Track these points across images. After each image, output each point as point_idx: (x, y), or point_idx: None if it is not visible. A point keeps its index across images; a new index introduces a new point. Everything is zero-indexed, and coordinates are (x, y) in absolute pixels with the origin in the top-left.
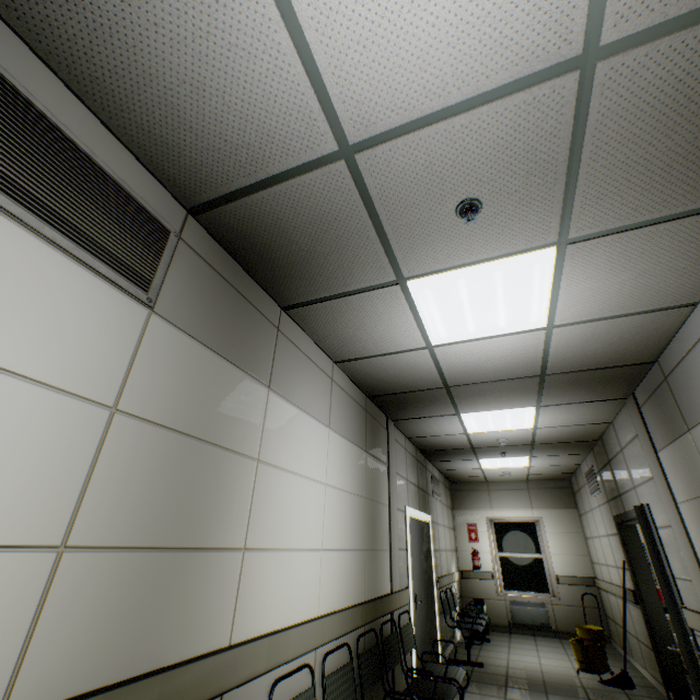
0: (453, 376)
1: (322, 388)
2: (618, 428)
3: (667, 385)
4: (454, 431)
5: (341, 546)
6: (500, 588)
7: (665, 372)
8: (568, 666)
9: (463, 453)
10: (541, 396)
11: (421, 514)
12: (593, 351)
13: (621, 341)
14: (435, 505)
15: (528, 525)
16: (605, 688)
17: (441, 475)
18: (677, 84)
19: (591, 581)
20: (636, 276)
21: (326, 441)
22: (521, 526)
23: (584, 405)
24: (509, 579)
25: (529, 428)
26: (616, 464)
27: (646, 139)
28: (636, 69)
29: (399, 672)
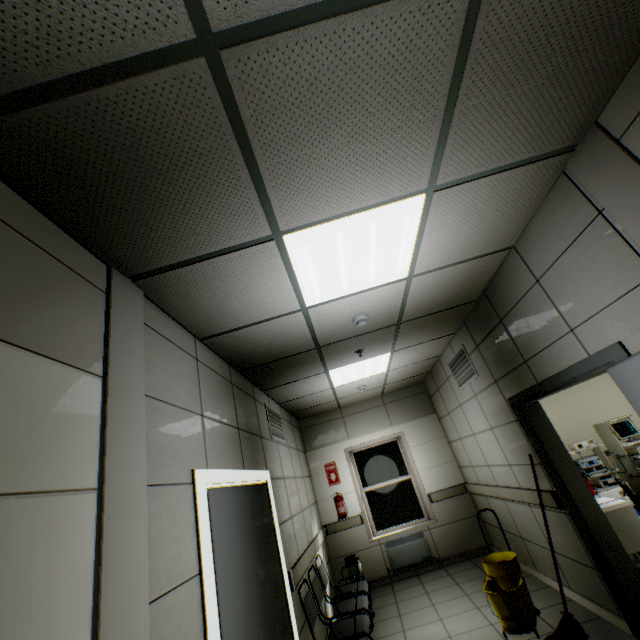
0: None
1: None
2: (532, 244)
3: None
4: (282, 305)
5: None
6: (372, 531)
7: None
8: (483, 624)
9: (306, 362)
10: (448, 134)
11: (247, 474)
12: None
13: None
14: (278, 452)
15: (391, 445)
16: None
17: (284, 411)
18: None
19: (462, 488)
20: None
21: None
22: (383, 449)
23: (504, 181)
24: (380, 516)
25: (402, 279)
26: (520, 314)
27: None
28: None
29: None
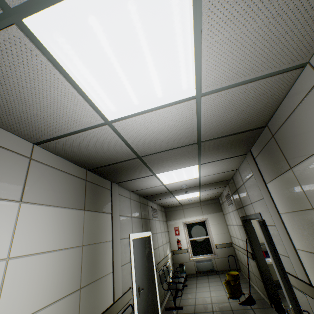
0: (140, 148)
1: (8, 167)
2: (241, 172)
3: (275, 140)
4: (156, 184)
5: (39, 306)
6: (191, 256)
7: (273, 131)
8: (224, 295)
9: (166, 195)
10: (200, 157)
11: (144, 233)
12: (230, 119)
13: (248, 109)
14: (155, 224)
15: (202, 223)
16: (242, 307)
17: (159, 206)
18: None
19: (230, 244)
20: (270, 19)
21: (13, 215)
22: (198, 224)
23: (224, 160)
24: (195, 250)
25: (197, 177)
26: (241, 191)
27: None
28: None
29: None
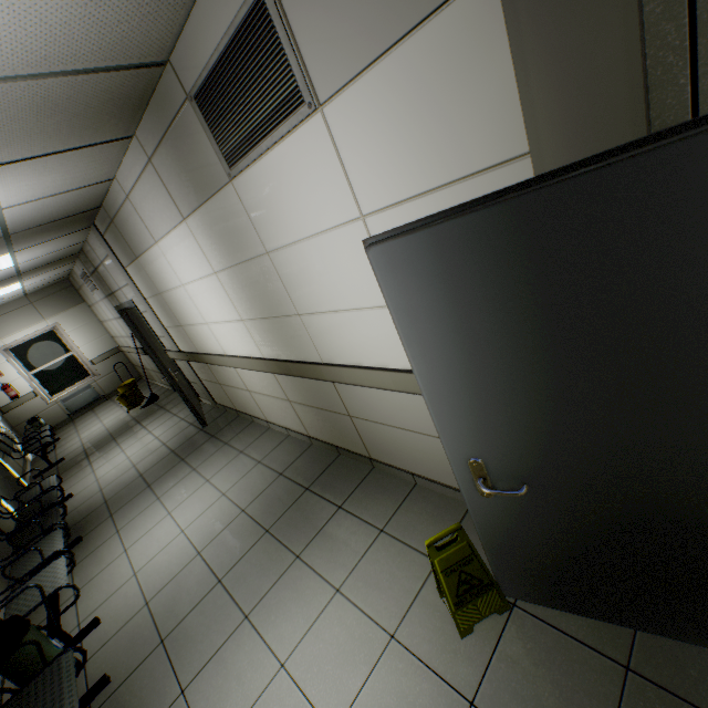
0: None
1: None
2: (94, 246)
3: (116, 226)
4: None
5: None
6: (49, 398)
7: (112, 217)
8: (123, 413)
9: None
10: (14, 246)
11: None
12: (50, 213)
13: (71, 204)
14: None
15: (49, 335)
16: (146, 410)
17: None
18: (45, 99)
19: (117, 350)
20: (64, 175)
21: None
22: (42, 339)
23: (59, 239)
24: (53, 386)
25: (11, 266)
26: (103, 272)
27: (35, 119)
28: (7, 92)
29: (2, 522)
